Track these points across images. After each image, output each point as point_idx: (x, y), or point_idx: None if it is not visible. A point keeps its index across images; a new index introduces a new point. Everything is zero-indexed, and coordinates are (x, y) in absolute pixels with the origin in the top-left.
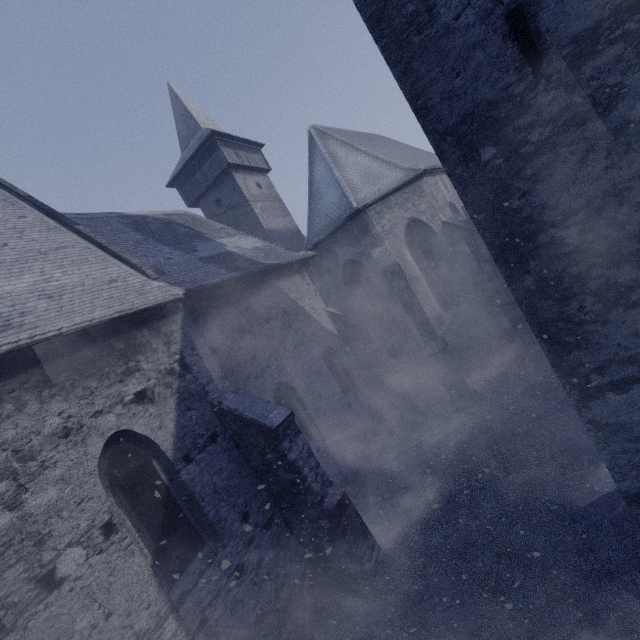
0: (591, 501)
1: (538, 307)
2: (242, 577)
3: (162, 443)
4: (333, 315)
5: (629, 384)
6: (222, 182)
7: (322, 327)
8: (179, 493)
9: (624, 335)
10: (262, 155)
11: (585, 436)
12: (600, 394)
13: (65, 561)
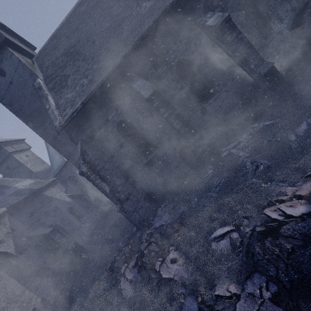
0: None
1: None
2: (48, 277)
3: (11, 252)
4: (69, 196)
5: None
6: (8, 159)
7: (66, 201)
8: (21, 264)
9: None
10: (25, 143)
11: None
12: None
13: None
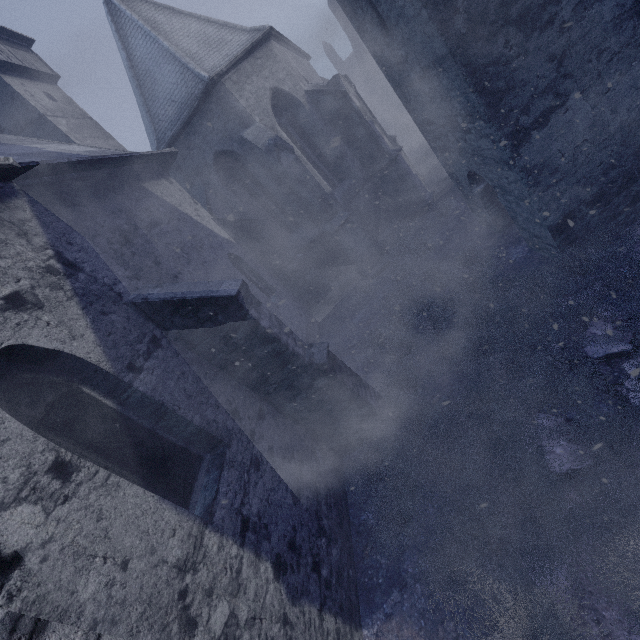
0: (514, 268)
1: (471, 54)
2: (261, 468)
3: (87, 356)
4: (223, 222)
5: (547, 116)
6: None
7: (217, 235)
8: (140, 416)
9: (541, 63)
10: (36, 55)
11: (485, 237)
12: (528, 136)
13: (8, 530)
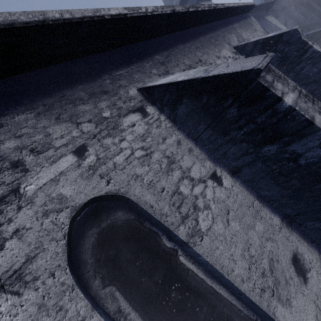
0: None
1: None
2: None
3: None
4: None
5: None
6: None
7: None
8: None
9: None
10: None
11: None
12: None
13: None
